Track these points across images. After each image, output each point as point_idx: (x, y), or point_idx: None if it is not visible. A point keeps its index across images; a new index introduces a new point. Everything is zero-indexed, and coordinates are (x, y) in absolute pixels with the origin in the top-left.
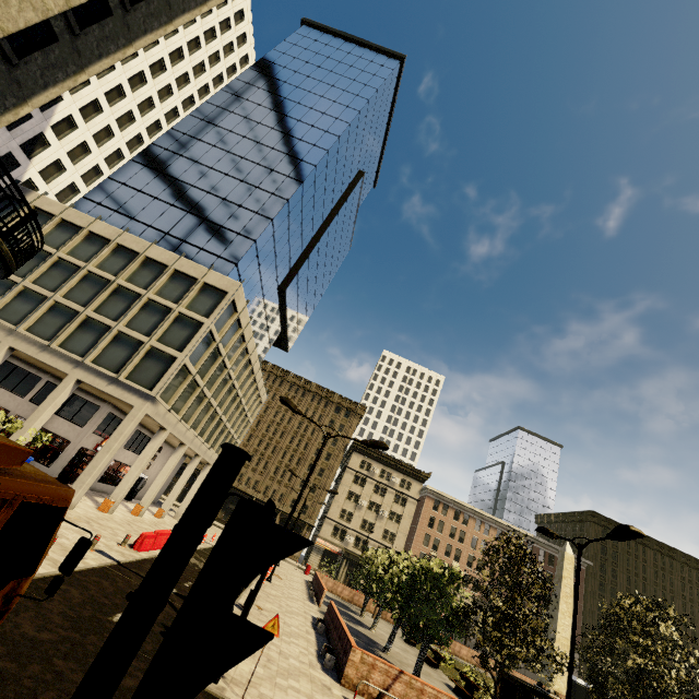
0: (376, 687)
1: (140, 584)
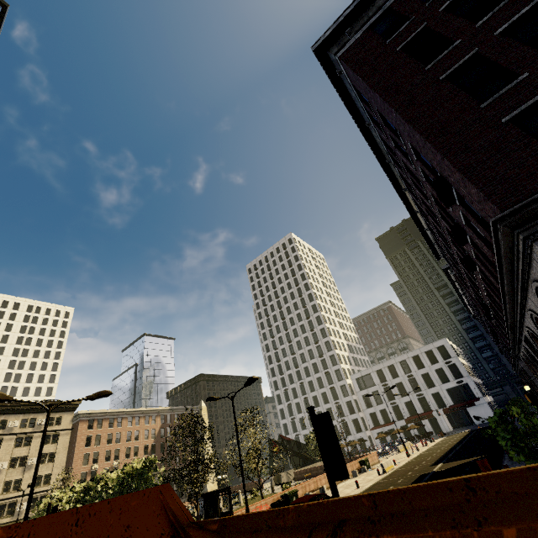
0: None
1: (320, 442)
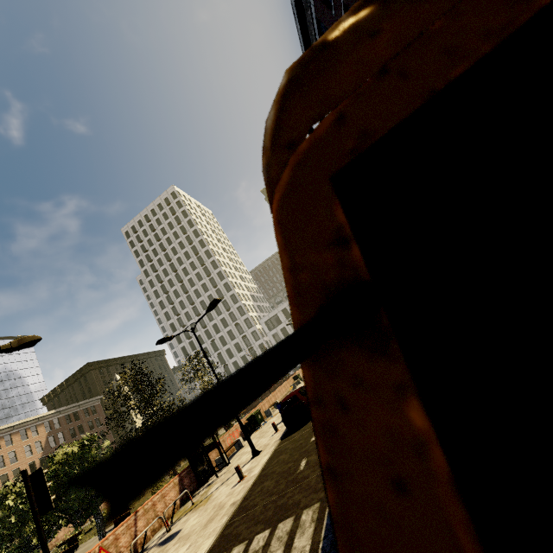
0: (143, 532)
1: None
